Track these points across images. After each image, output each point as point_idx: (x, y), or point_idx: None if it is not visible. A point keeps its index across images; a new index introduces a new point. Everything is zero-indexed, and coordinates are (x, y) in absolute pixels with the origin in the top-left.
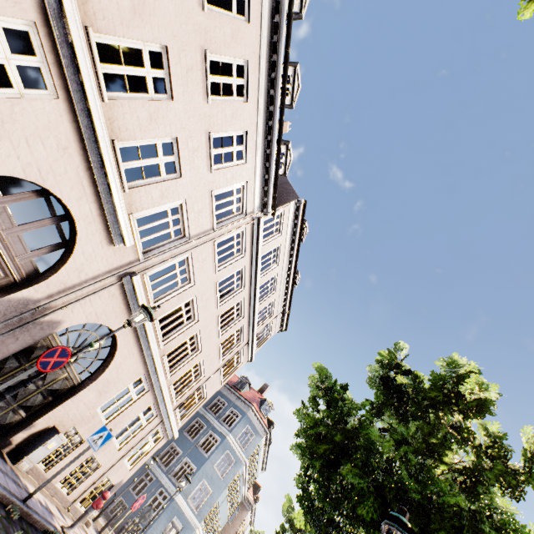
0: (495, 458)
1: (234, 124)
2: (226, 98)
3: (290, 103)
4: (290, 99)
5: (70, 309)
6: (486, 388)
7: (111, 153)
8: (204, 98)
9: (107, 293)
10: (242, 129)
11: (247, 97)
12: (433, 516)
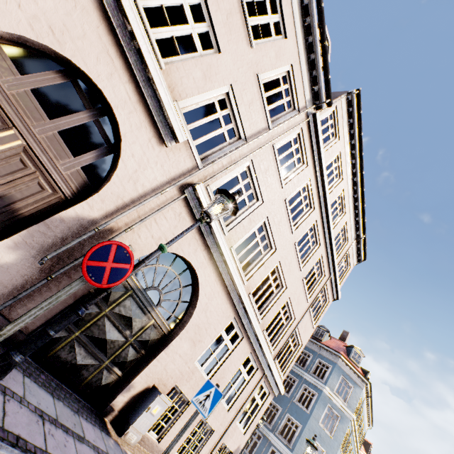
0: None
1: None
2: None
3: None
4: None
5: (136, 234)
6: None
7: None
8: None
9: (172, 212)
10: None
11: None
12: None
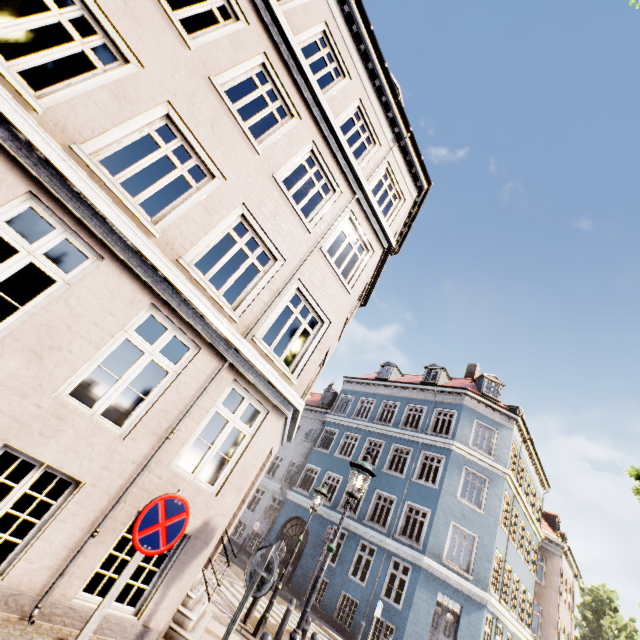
0: None
1: None
2: None
3: None
4: None
5: None
6: None
7: None
8: None
9: None
10: None
11: None
12: None
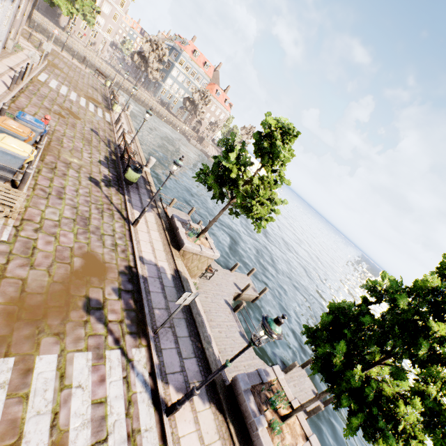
0: None
1: None
2: None
3: None
4: None
5: None
6: None
7: None
8: None
9: None
10: None
11: None
12: None
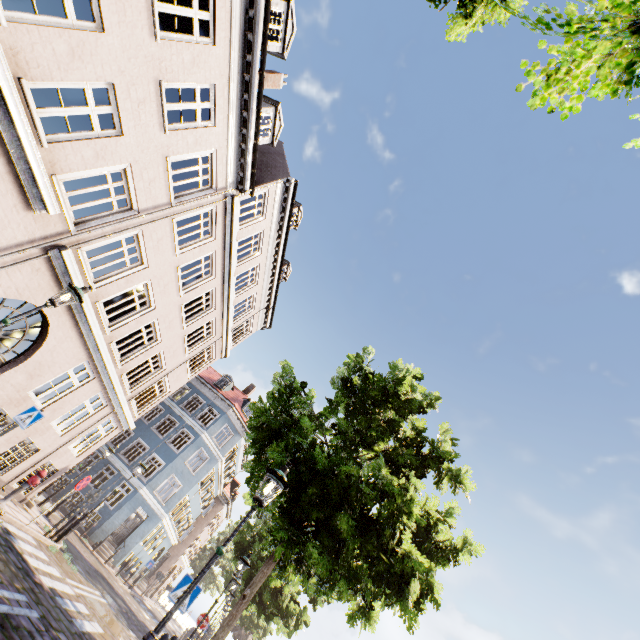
0: (409, 446)
1: (196, 74)
2: (184, 37)
3: (282, 51)
4: (282, 46)
5: None
6: (416, 390)
7: (17, 95)
8: (150, 34)
9: (29, 266)
10: (208, 81)
11: (214, 38)
12: (330, 481)
